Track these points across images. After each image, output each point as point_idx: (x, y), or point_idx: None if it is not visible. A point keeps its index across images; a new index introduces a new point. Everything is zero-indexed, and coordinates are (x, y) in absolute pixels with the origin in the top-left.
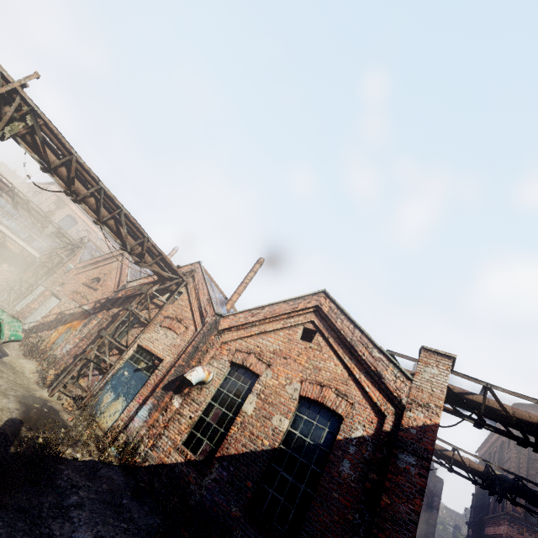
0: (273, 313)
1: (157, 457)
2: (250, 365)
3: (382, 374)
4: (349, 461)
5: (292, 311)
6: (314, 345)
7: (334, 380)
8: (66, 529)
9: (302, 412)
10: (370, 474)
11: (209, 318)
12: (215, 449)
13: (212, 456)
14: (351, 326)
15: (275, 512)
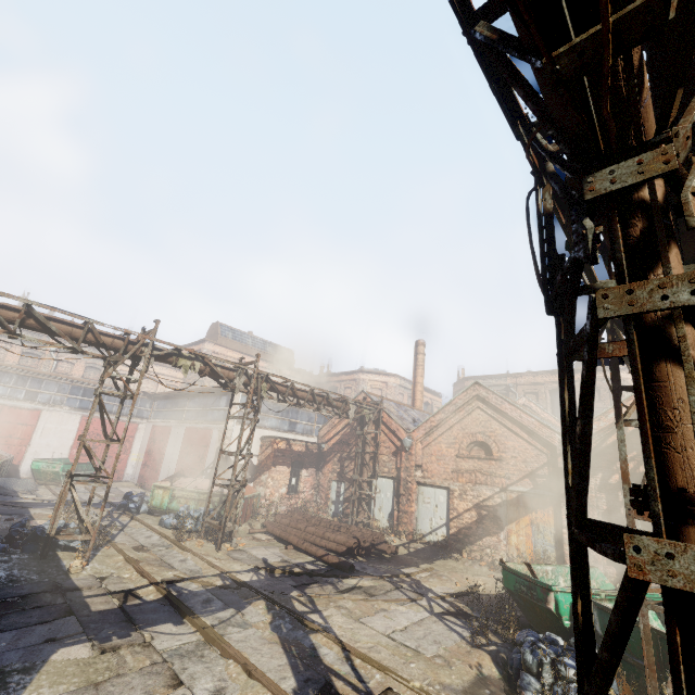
0: None
1: None
2: None
3: None
4: None
5: None
6: None
7: None
8: None
9: None
10: None
11: None
12: None
13: None
14: None
15: None
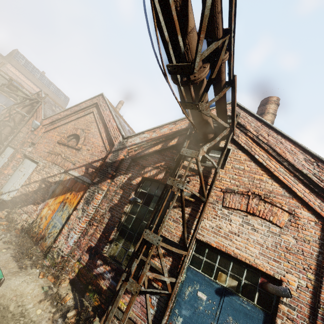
0: None
1: None
2: None
3: None
4: None
5: None
6: None
7: None
8: None
9: None
10: None
11: None
12: None
13: None
14: None
15: None
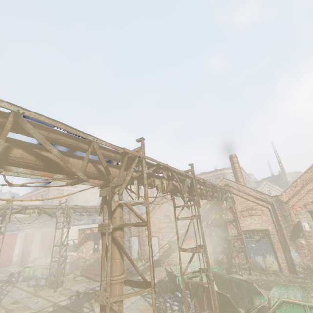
0: (305, 180)
1: None
2: None
3: None
4: None
5: None
6: None
7: None
8: None
9: None
10: None
11: (271, 200)
12: None
13: None
14: None
15: None
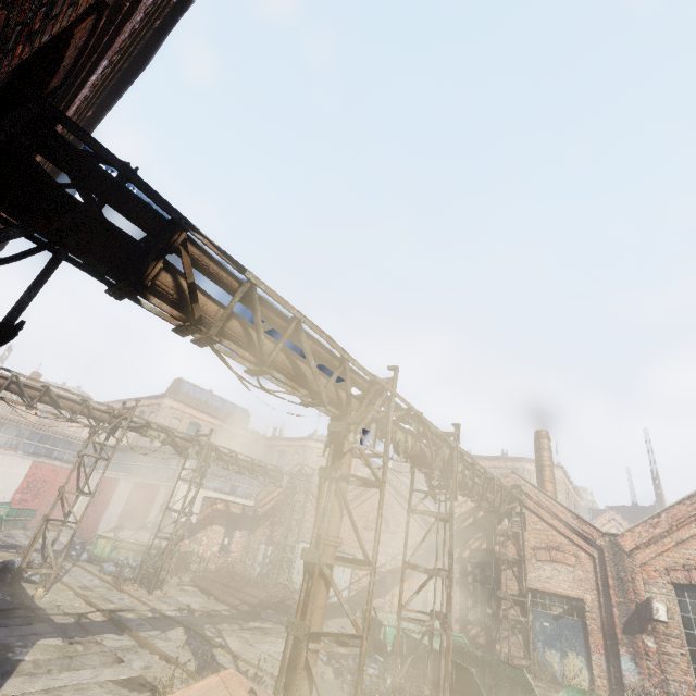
0: (676, 518)
1: None
2: None
3: None
4: None
5: None
6: None
7: None
8: None
9: None
10: None
11: (600, 540)
12: None
13: None
14: None
15: None
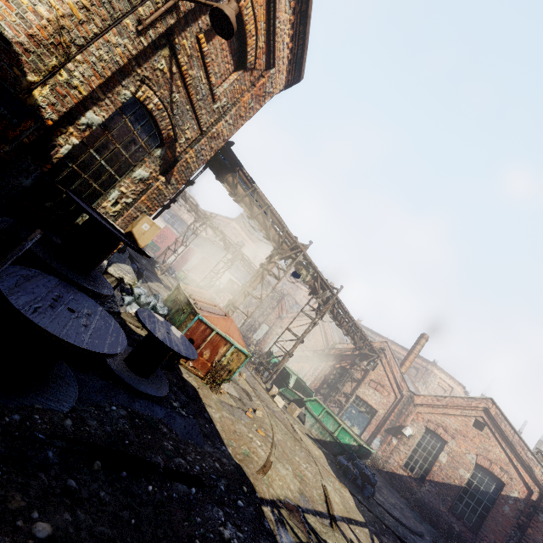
0: (453, 403)
1: (390, 468)
2: (440, 433)
3: (532, 468)
4: (508, 507)
5: (467, 406)
6: (484, 433)
7: (498, 460)
8: (385, 496)
9: (477, 471)
10: (521, 517)
11: (405, 392)
12: (424, 474)
13: (422, 477)
14: (512, 431)
15: (464, 515)
